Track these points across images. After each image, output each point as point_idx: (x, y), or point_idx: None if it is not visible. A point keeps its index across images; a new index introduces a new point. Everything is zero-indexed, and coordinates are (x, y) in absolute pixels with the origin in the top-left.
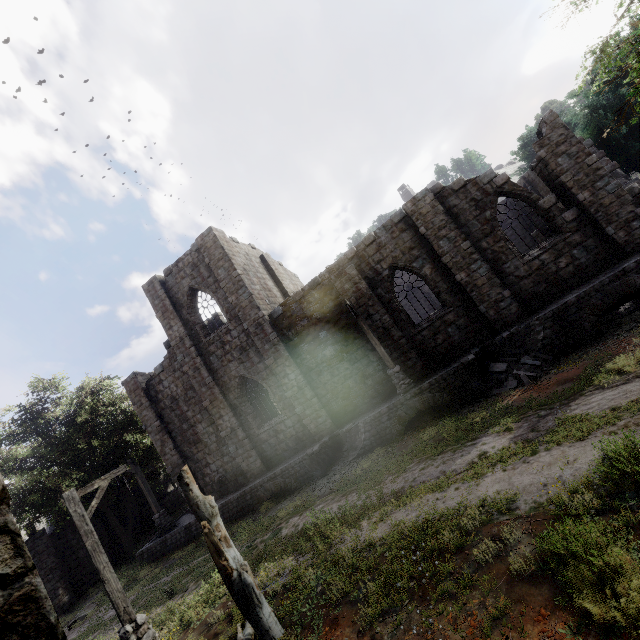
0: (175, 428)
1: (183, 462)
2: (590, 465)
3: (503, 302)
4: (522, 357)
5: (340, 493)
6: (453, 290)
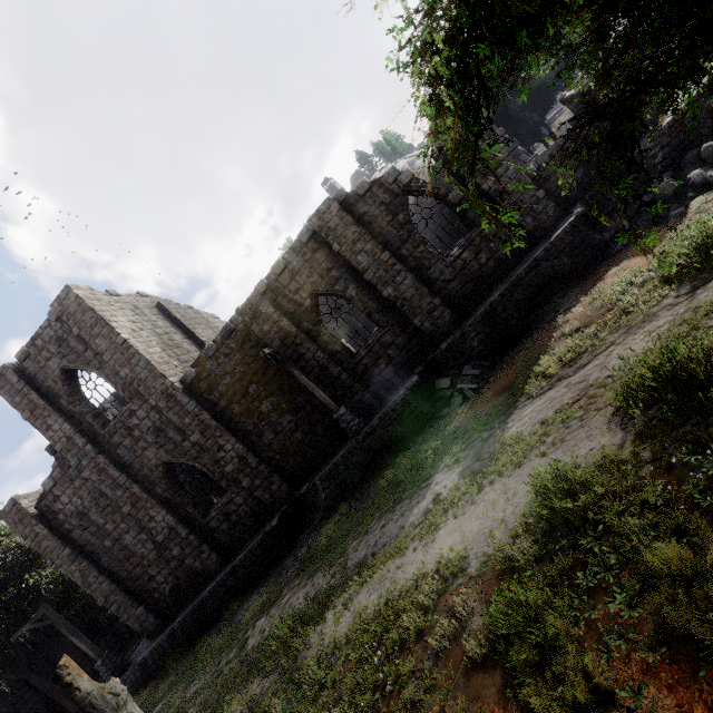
0: (95, 549)
1: (118, 586)
2: (527, 499)
3: (436, 311)
4: (463, 368)
5: (306, 574)
6: (384, 308)
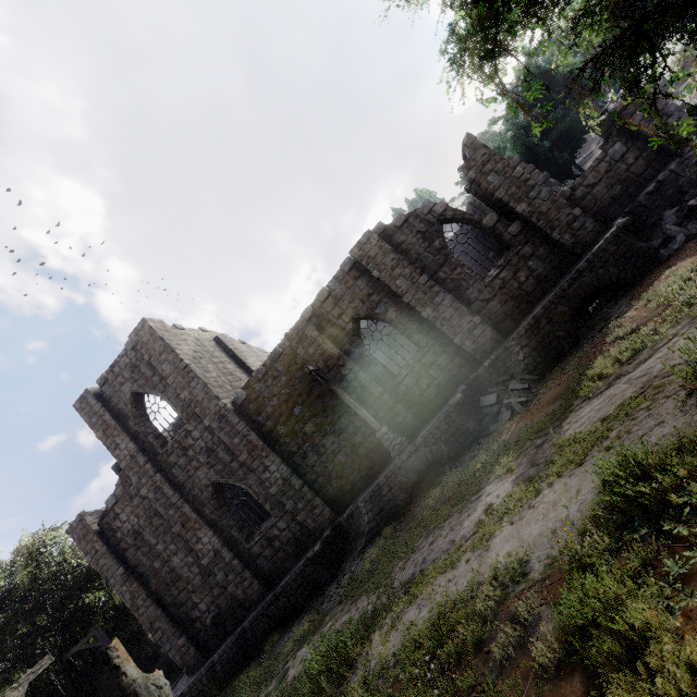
0: (145, 570)
1: (163, 612)
2: (593, 494)
3: (476, 330)
4: (509, 383)
5: (349, 600)
6: (424, 329)
